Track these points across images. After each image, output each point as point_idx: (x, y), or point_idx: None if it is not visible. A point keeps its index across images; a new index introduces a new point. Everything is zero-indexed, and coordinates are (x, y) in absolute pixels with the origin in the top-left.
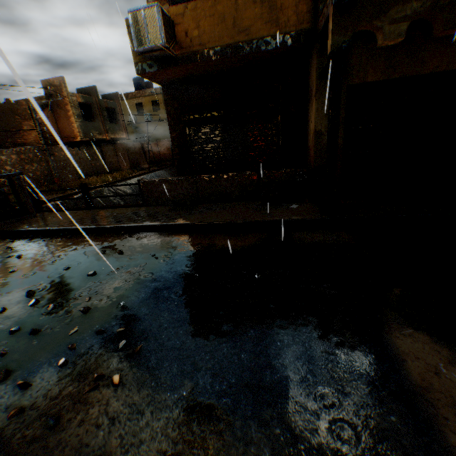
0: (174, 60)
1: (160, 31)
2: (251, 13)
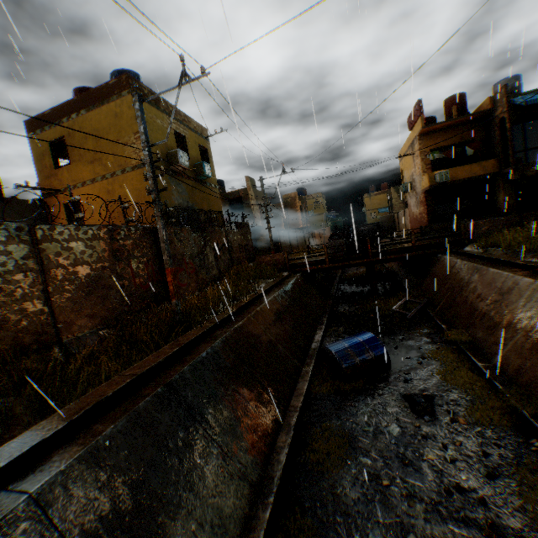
0: (445, 183)
1: (448, 177)
2: (475, 168)
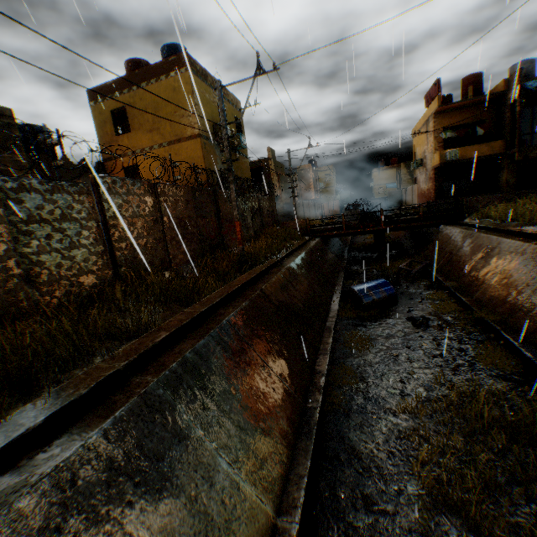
0: (454, 161)
1: (457, 155)
2: (483, 149)
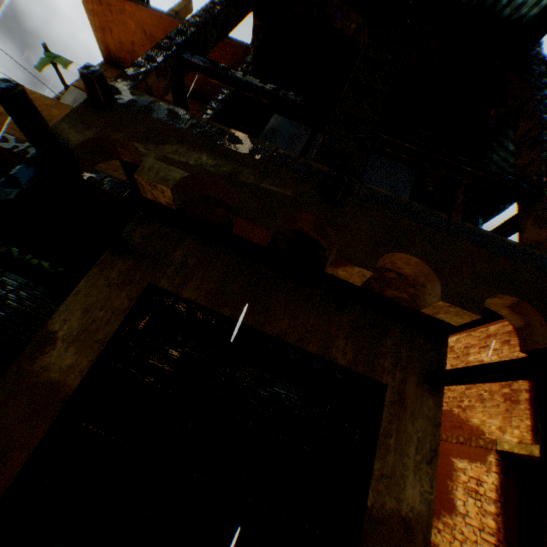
0: None
1: None
2: None
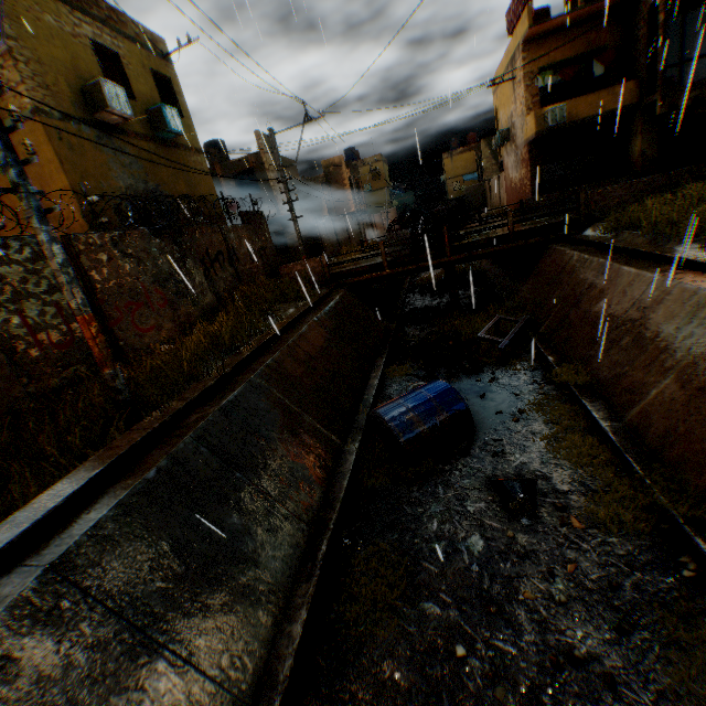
0: (560, 127)
1: (565, 116)
2: (605, 100)
